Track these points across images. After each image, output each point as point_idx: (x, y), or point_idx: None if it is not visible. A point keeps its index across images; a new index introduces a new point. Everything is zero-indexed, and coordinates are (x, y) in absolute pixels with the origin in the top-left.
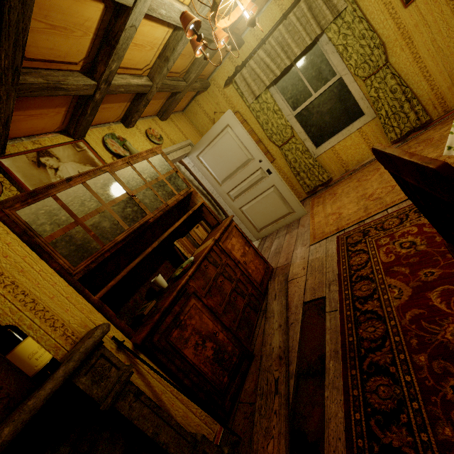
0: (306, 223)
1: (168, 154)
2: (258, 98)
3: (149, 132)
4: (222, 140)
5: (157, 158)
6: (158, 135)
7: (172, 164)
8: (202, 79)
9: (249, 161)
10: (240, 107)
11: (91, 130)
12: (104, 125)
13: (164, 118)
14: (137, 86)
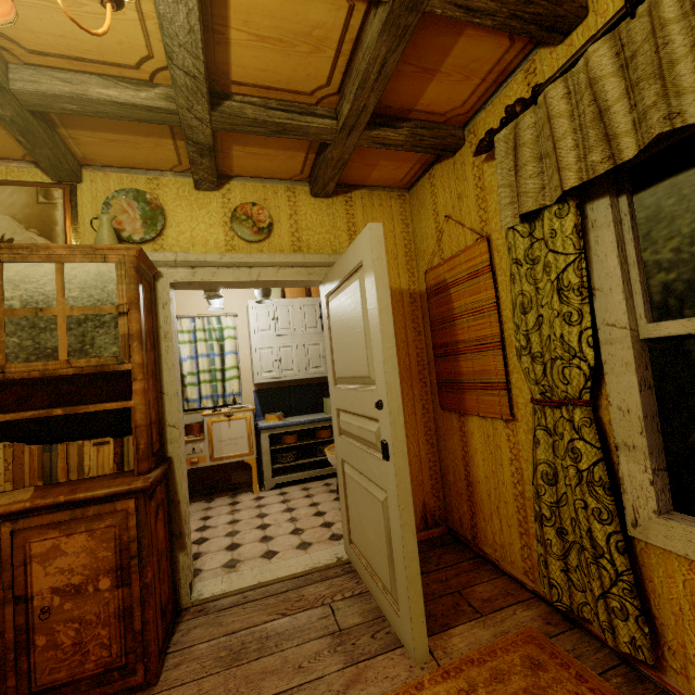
0: (358, 693)
1: (249, 266)
2: (536, 222)
3: (246, 210)
4: (350, 291)
5: (97, 269)
6: (265, 223)
7: (130, 293)
8: (439, 123)
9: (371, 381)
10: (497, 226)
11: (107, 173)
12: (146, 173)
13: (320, 193)
14: (123, 106)
